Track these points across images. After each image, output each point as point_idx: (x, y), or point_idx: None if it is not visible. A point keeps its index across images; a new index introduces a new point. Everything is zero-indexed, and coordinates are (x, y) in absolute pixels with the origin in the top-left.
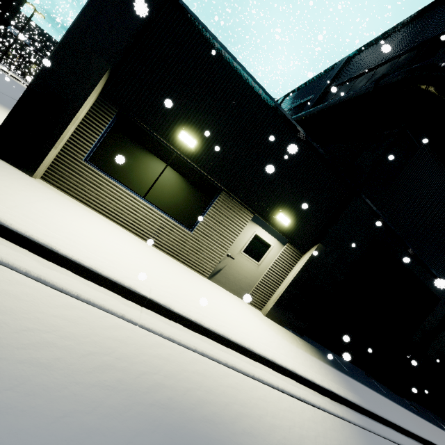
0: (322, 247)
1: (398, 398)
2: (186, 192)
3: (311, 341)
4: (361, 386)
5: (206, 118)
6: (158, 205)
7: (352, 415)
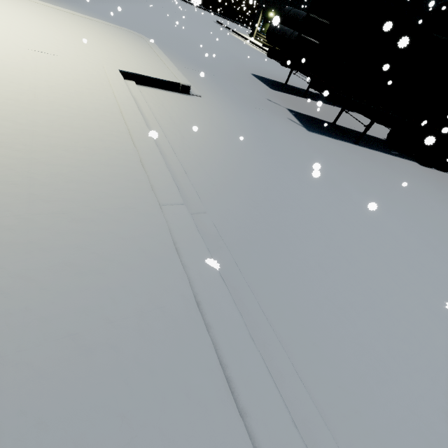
0: None
1: None
2: None
3: None
4: None
5: (276, 7)
6: None
7: None
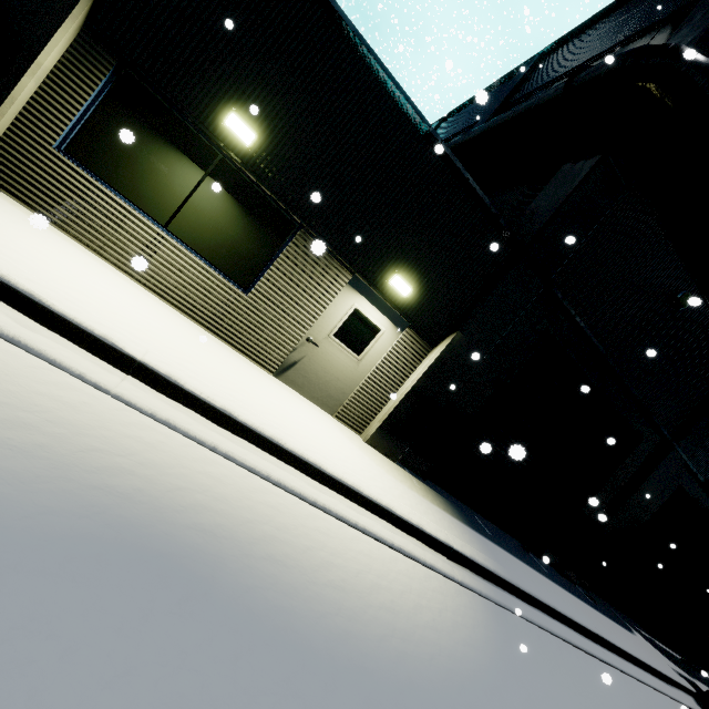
0: (463, 339)
1: (568, 583)
2: (240, 225)
3: (439, 490)
4: (506, 556)
5: (275, 97)
6: (191, 243)
7: (480, 584)
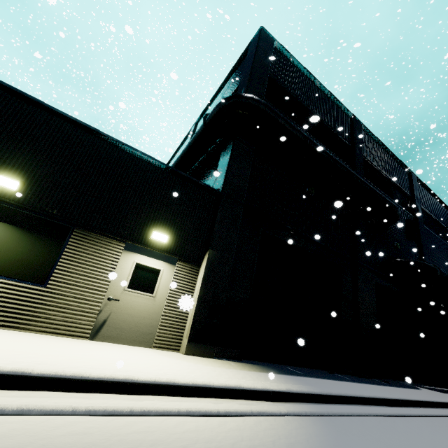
0: (214, 252)
1: (367, 379)
2: (25, 242)
3: (254, 362)
4: (317, 380)
5: (29, 160)
6: None
7: (303, 407)
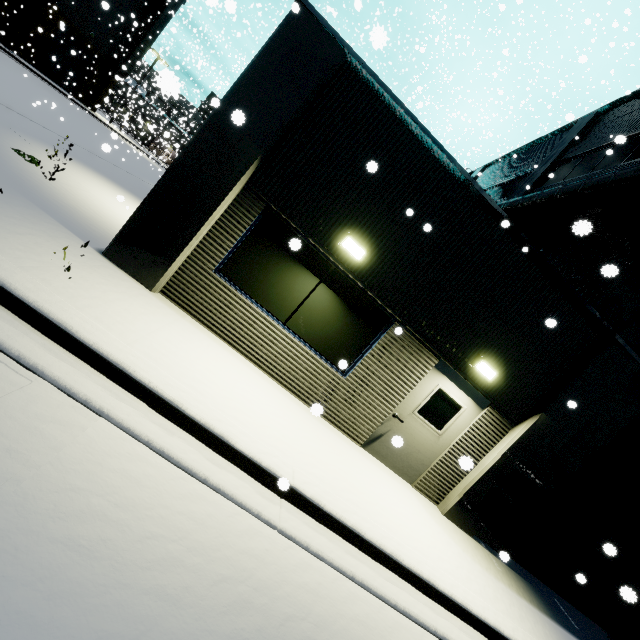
0: (547, 420)
1: None
2: (343, 319)
3: (514, 566)
4: None
5: (382, 219)
6: (303, 335)
7: None
